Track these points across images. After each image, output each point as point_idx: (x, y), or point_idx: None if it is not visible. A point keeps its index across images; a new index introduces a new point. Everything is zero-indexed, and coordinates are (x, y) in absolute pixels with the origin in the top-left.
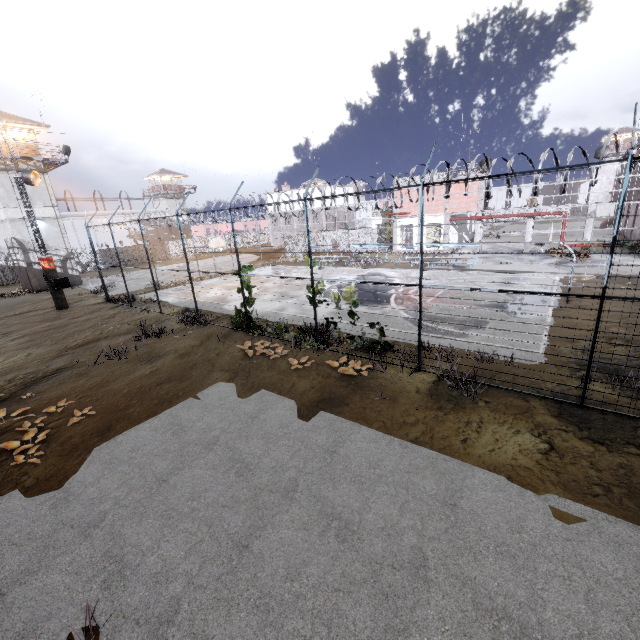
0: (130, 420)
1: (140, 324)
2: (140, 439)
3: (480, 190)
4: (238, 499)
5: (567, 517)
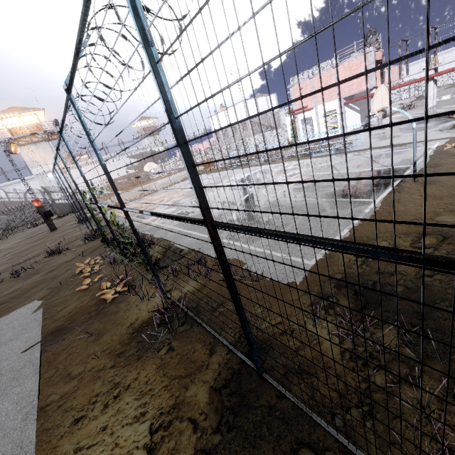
0: None
1: (68, 241)
2: None
3: (369, 66)
4: None
5: None
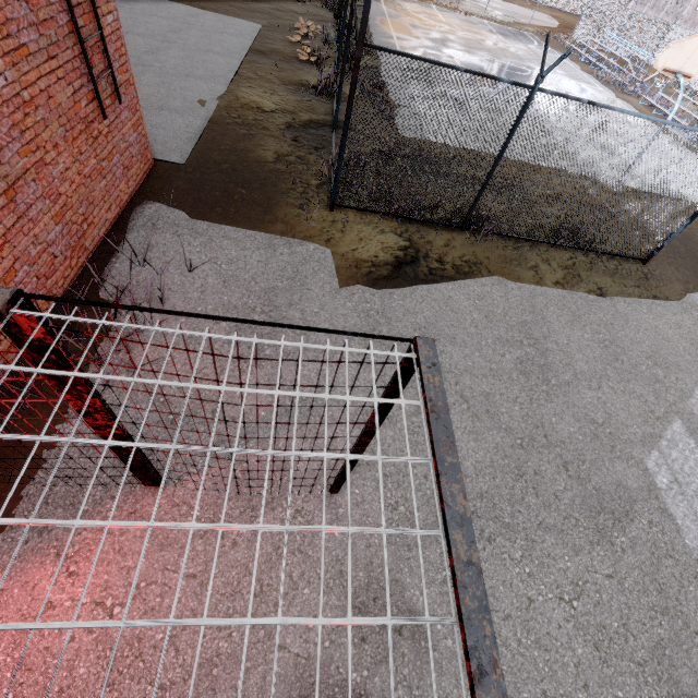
0: (191, 4)
1: None
2: (177, 8)
3: None
4: (154, 32)
5: (202, 103)
